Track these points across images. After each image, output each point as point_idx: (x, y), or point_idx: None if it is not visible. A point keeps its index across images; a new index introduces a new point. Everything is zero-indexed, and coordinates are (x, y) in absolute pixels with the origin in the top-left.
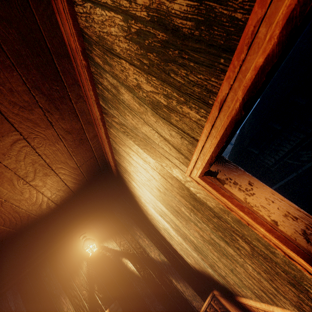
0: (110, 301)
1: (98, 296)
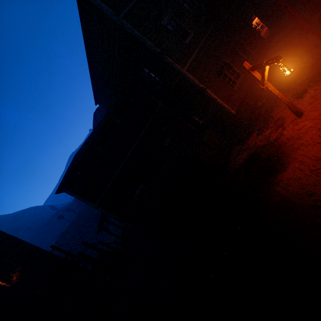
0: None
1: None
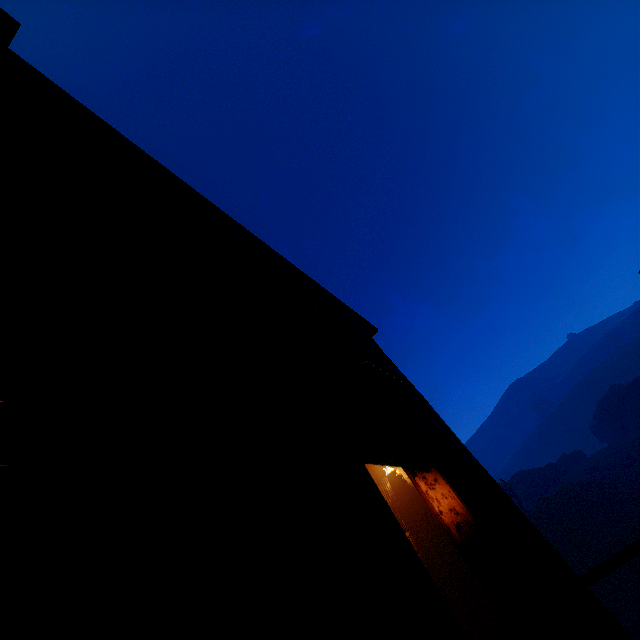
0: (412, 523)
1: (400, 515)
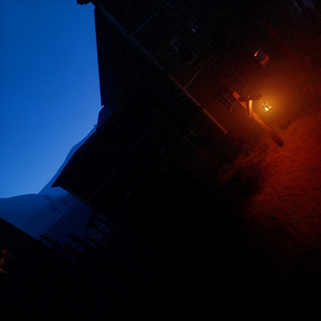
0: None
1: None
